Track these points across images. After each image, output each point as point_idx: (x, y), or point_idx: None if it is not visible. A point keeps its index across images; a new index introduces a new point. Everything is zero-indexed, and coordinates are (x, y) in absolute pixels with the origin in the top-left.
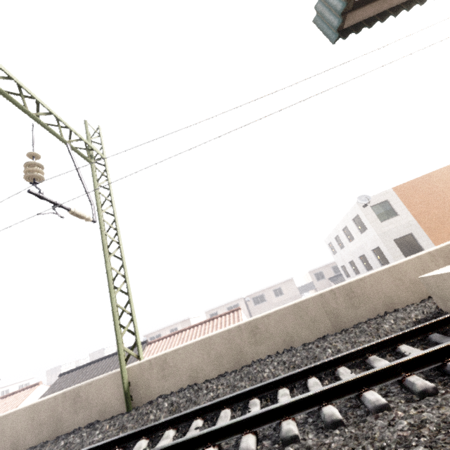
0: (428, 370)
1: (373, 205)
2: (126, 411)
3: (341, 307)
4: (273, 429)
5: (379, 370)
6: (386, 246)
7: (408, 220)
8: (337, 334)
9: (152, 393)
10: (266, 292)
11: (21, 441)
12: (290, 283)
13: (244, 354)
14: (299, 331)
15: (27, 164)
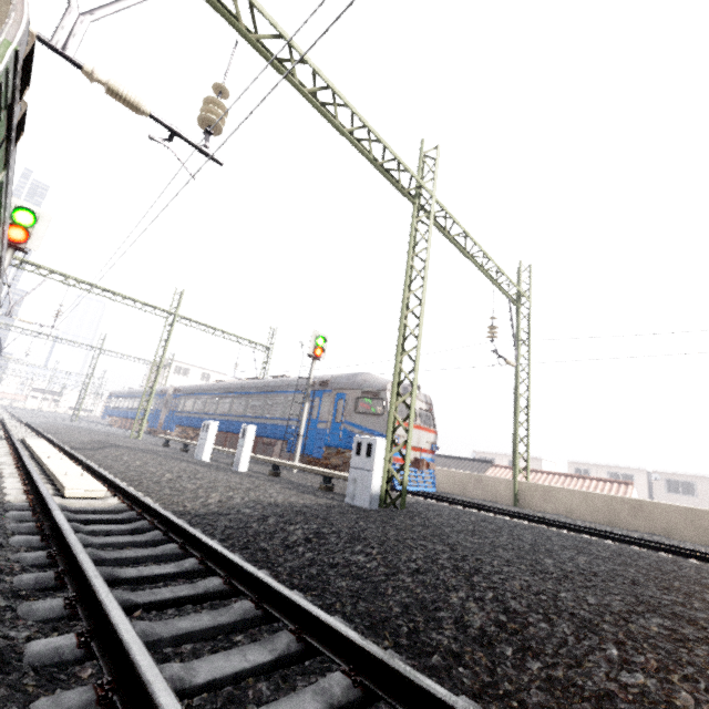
0: None
1: None
2: (513, 506)
3: None
4: None
5: (708, 557)
6: None
7: None
8: None
9: (533, 505)
10: (702, 482)
11: (441, 486)
12: None
13: (619, 518)
14: (683, 529)
15: (490, 327)
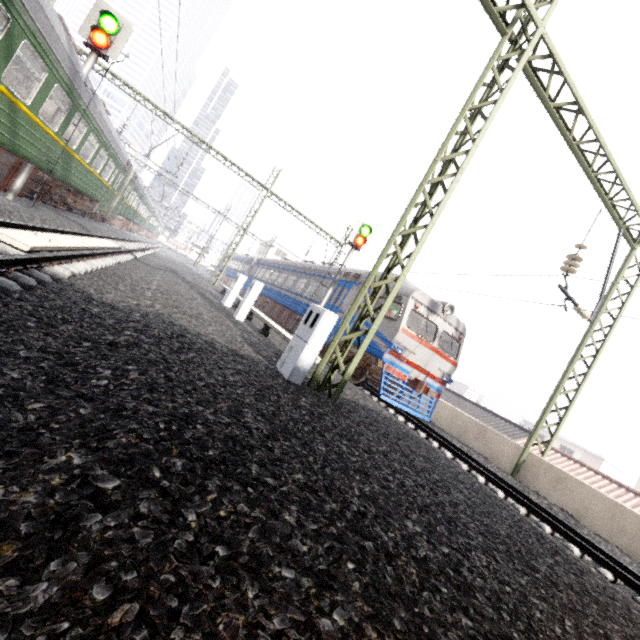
0: None
1: None
2: (510, 475)
3: None
4: (630, 596)
5: None
6: None
7: None
8: None
9: (535, 485)
10: None
11: (440, 421)
12: None
13: None
14: None
15: (571, 256)
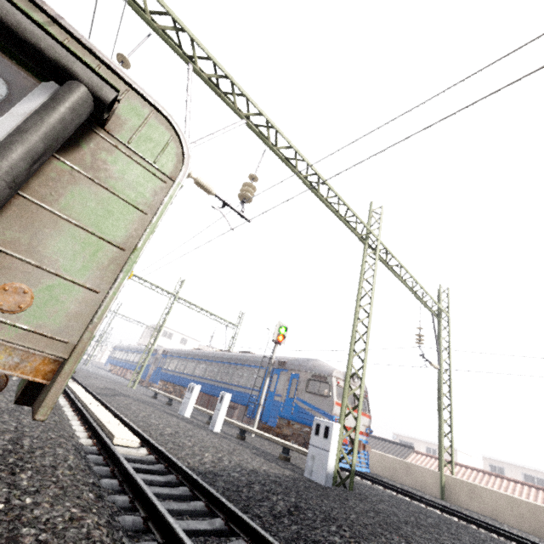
0: None
1: None
2: (441, 498)
3: None
4: None
5: None
6: None
7: None
8: None
9: (459, 501)
10: None
11: (373, 468)
12: None
13: None
14: None
15: (418, 334)
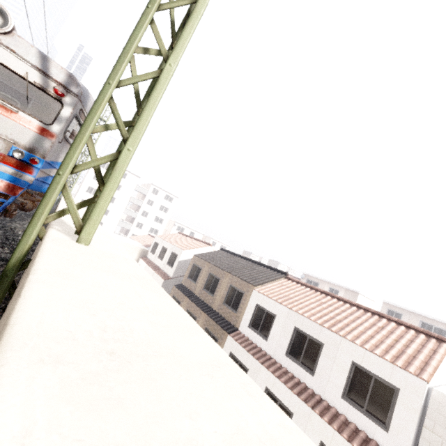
0: None
1: None
2: None
3: None
4: None
5: None
6: None
7: None
8: None
9: None
10: None
11: None
12: None
13: None
14: None
15: None
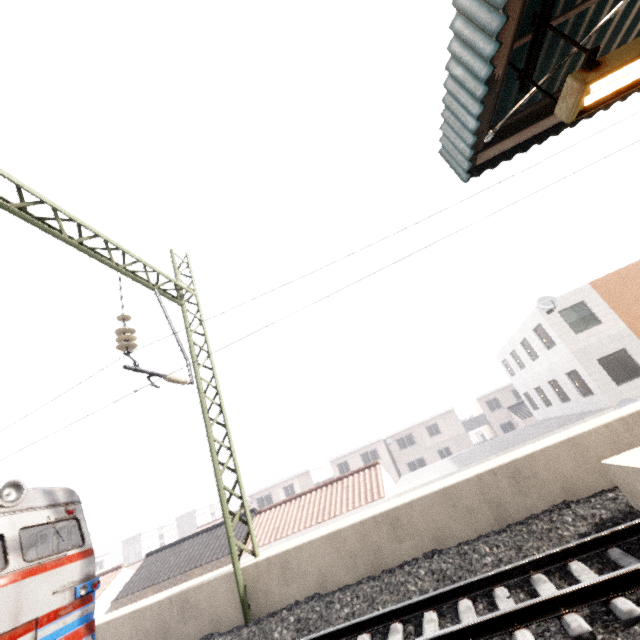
0: (595, 604)
1: (562, 310)
2: (245, 624)
3: (505, 493)
4: None
5: (533, 604)
6: (586, 369)
7: (617, 329)
8: (501, 532)
9: (273, 601)
10: (415, 430)
11: None
12: (449, 416)
13: (383, 553)
14: (451, 525)
15: (119, 330)
